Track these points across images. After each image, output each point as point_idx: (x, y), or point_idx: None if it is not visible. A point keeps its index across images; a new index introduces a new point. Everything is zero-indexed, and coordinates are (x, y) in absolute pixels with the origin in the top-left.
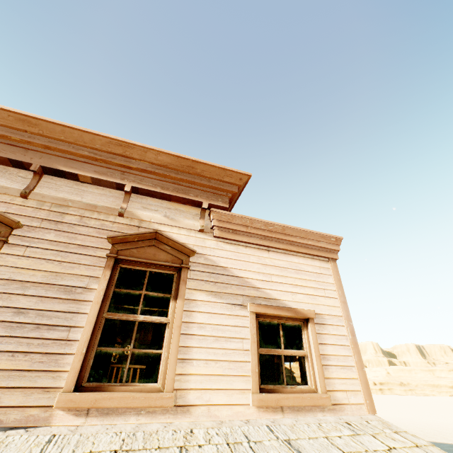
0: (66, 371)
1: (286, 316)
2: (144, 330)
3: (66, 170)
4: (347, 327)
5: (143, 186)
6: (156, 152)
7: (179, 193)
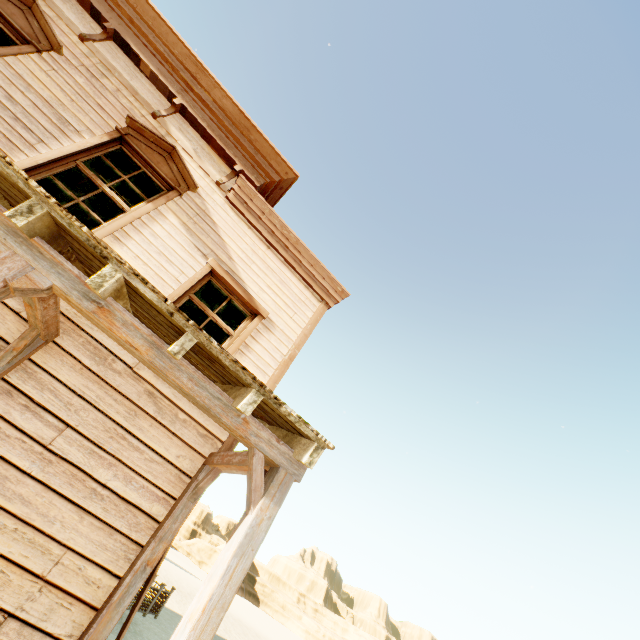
0: (14, 161)
1: (240, 298)
2: None
3: (134, 49)
4: (290, 350)
5: (192, 111)
6: (225, 94)
7: (221, 142)
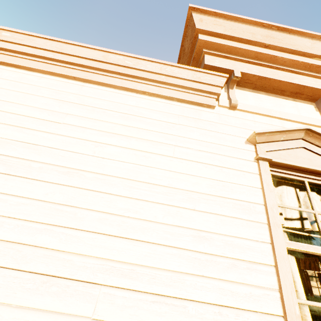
0: None
1: None
2: None
3: None
4: None
5: None
6: None
7: None
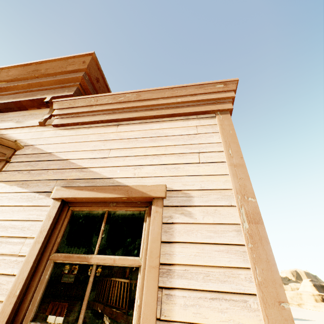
0: None
1: (117, 201)
2: None
3: None
4: (239, 207)
5: None
6: (7, 70)
7: (27, 97)
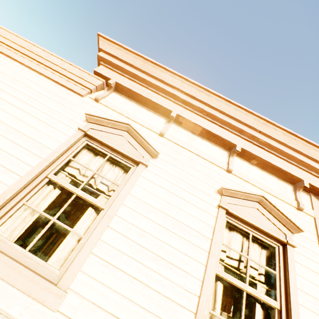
0: None
1: None
2: (66, 196)
3: None
4: None
5: None
6: None
7: None
